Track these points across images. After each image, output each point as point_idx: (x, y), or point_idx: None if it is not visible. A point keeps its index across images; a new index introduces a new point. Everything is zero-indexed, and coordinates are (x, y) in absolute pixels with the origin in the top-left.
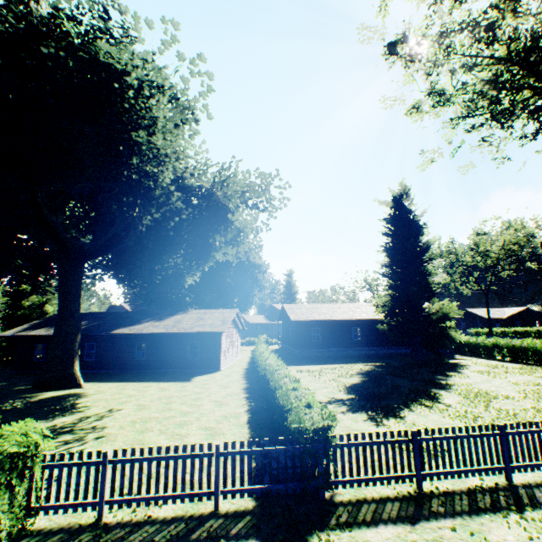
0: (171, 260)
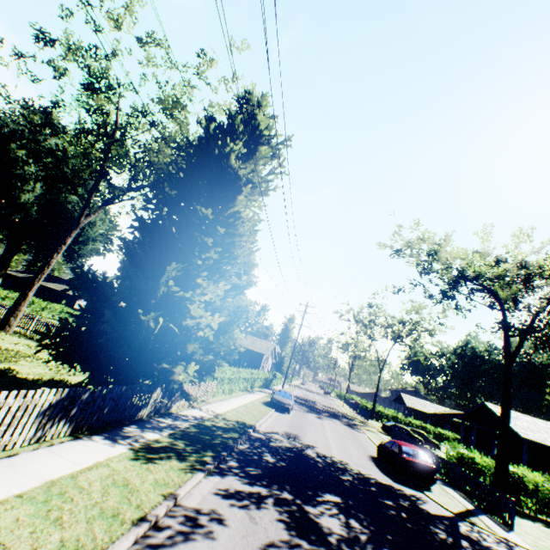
0: (95, 254)
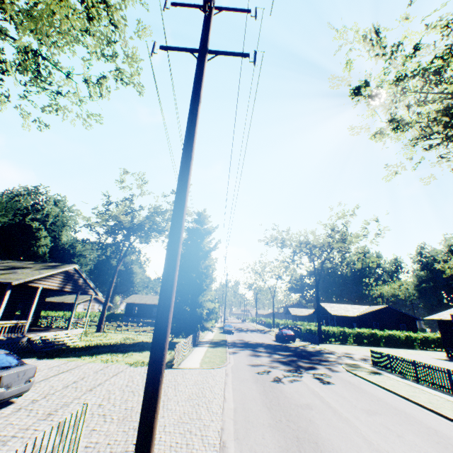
0: None
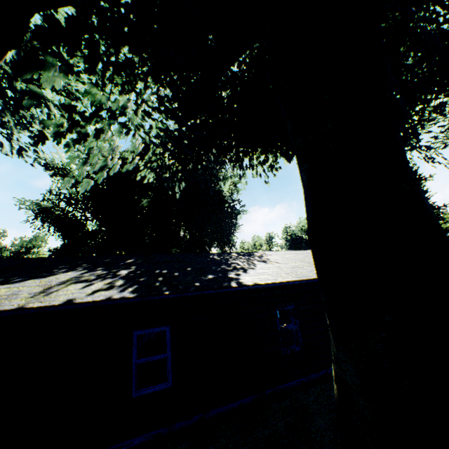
0: None
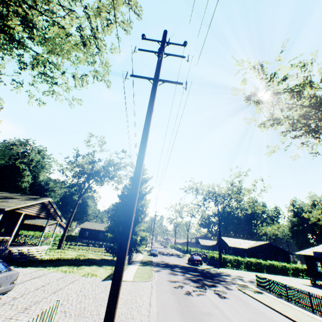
0: None
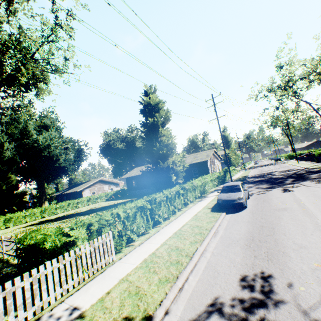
0: (80, 162)
